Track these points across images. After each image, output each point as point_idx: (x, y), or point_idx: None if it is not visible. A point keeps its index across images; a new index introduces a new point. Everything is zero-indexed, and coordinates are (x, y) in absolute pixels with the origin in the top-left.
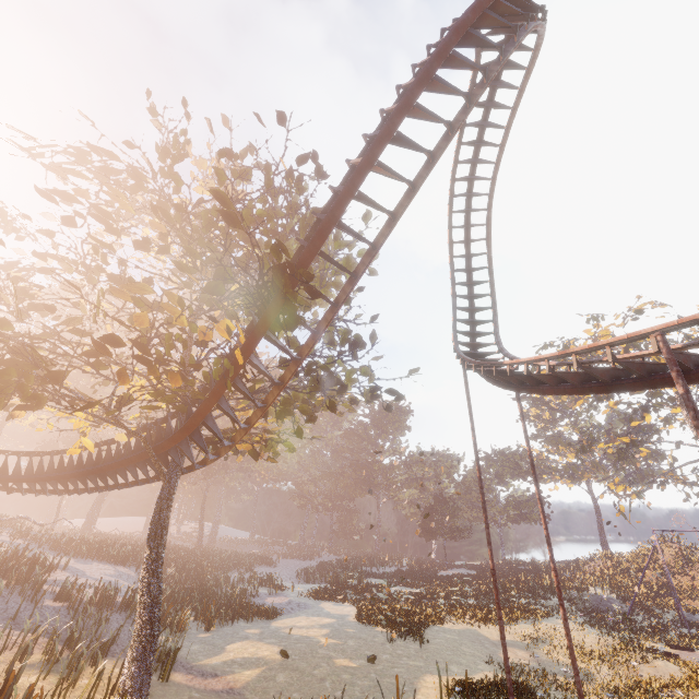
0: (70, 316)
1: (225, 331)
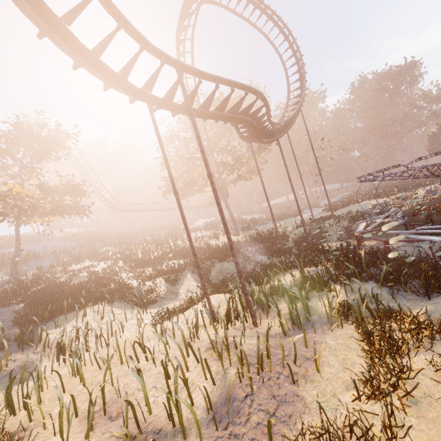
0: (184, 176)
1: (199, 172)
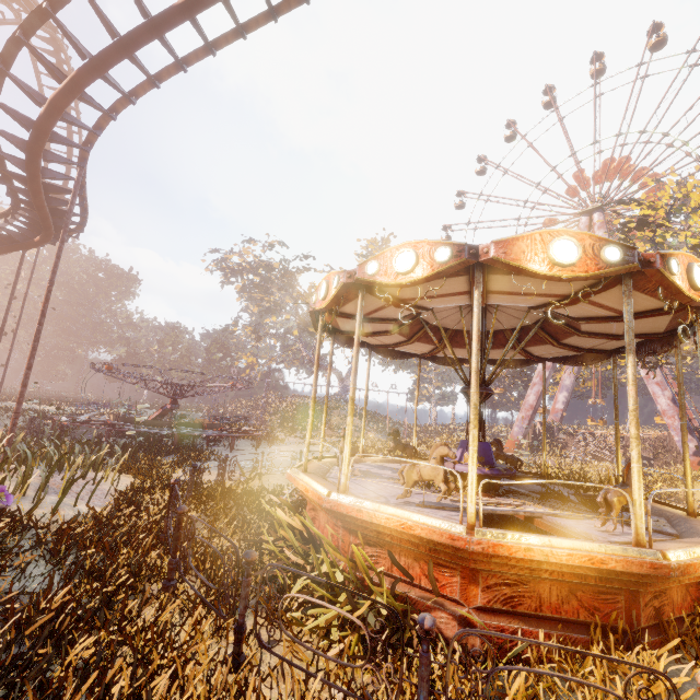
0: None
1: None
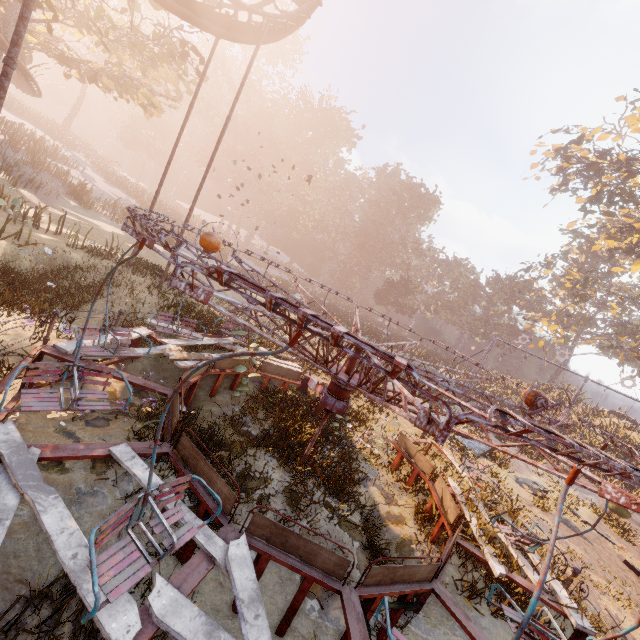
0: None
1: None
